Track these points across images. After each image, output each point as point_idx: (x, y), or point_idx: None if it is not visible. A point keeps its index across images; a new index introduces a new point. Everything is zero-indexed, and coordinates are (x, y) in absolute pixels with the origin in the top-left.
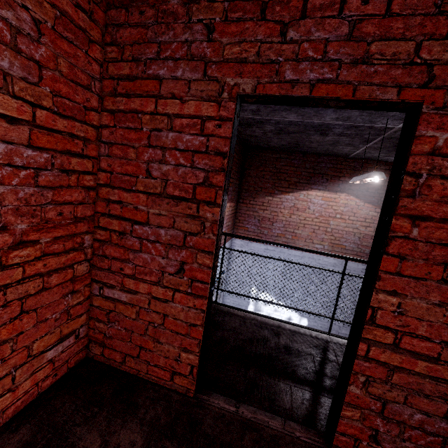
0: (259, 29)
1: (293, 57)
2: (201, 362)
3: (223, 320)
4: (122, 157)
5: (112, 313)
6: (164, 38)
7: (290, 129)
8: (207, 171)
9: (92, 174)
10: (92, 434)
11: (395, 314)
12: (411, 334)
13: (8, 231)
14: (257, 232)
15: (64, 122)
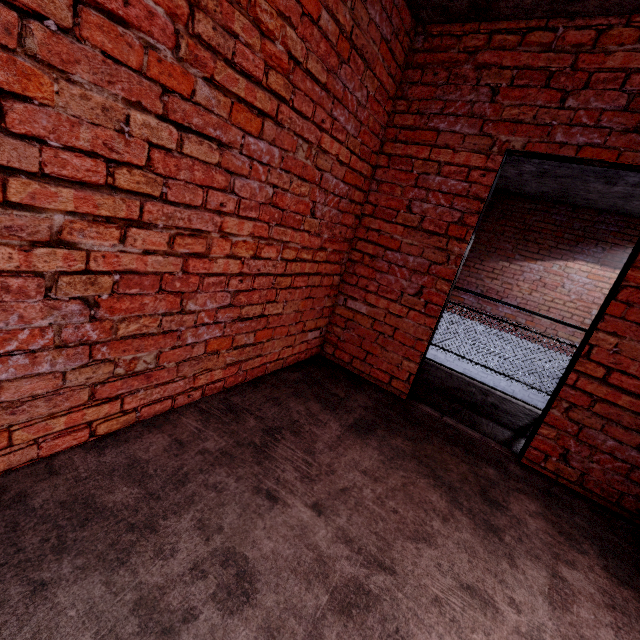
0: (540, 95)
1: (567, 121)
2: (416, 375)
3: (429, 369)
4: (389, 194)
5: (349, 322)
6: (451, 97)
7: (559, 173)
8: (463, 212)
9: (361, 205)
10: (338, 389)
11: (610, 353)
12: (622, 372)
13: (320, 237)
14: (477, 306)
15: (360, 164)
